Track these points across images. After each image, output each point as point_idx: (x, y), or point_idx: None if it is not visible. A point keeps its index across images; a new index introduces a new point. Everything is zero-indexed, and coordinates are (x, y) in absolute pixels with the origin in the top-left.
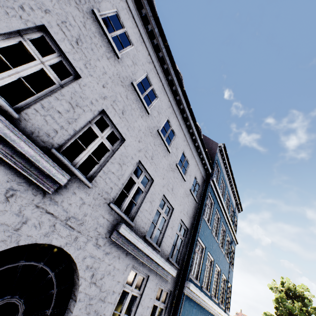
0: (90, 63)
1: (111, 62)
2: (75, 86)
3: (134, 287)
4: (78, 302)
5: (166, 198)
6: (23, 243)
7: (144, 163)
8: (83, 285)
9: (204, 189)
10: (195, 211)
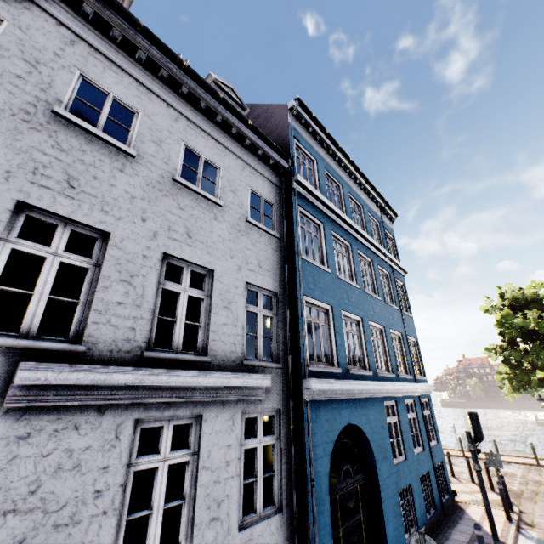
0: None
1: None
2: None
3: (168, 451)
4: None
5: (179, 259)
6: None
7: (47, 202)
8: None
9: (287, 206)
10: (281, 255)
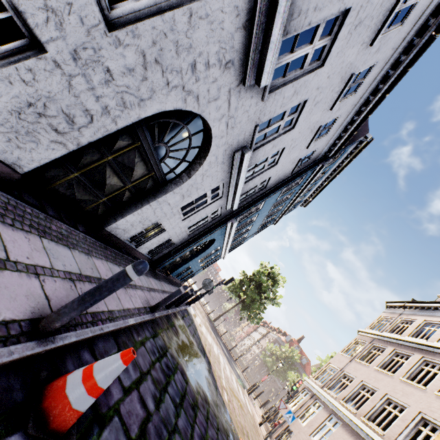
0: None
1: None
2: None
3: (211, 196)
4: (190, 180)
5: (282, 151)
6: (204, 115)
7: (307, 105)
8: (199, 172)
9: (308, 167)
10: (283, 179)
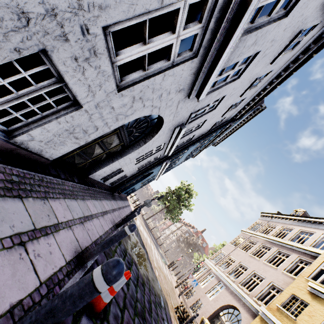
0: (308, 2)
1: (319, 3)
2: (275, 25)
3: (156, 149)
4: (145, 145)
5: (205, 121)
6: (161, 115)
7: (225, 97)
8: (151, 140)
9: (220, 126)
10: (203, 133)
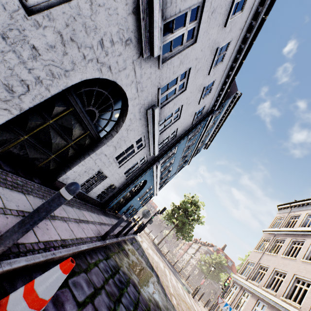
0: None
1: None
2: None
3: (137, 146)
4: (118, 134)
5: (181, 108)
6: (117, 82)
7: (191, 72)
8: (123, 127)
9: (202, 118)
10: (186, 129)
